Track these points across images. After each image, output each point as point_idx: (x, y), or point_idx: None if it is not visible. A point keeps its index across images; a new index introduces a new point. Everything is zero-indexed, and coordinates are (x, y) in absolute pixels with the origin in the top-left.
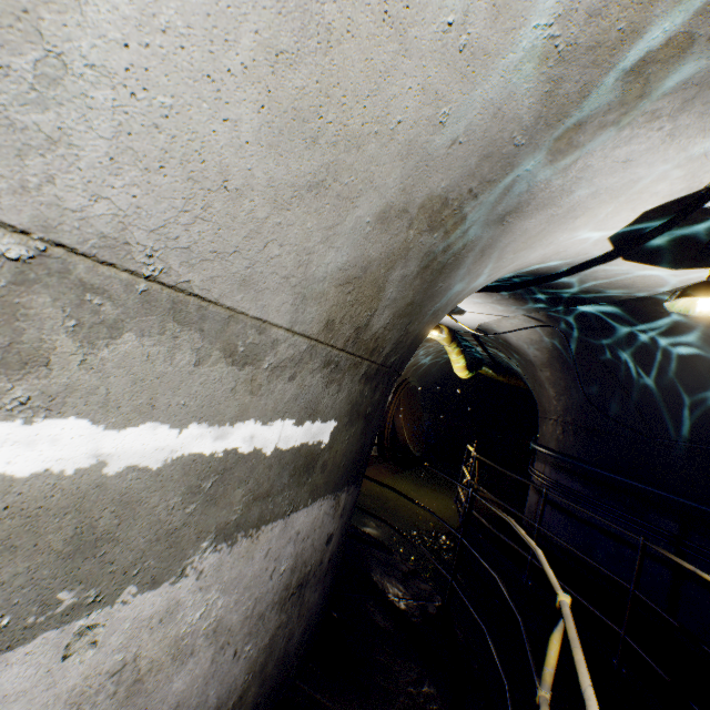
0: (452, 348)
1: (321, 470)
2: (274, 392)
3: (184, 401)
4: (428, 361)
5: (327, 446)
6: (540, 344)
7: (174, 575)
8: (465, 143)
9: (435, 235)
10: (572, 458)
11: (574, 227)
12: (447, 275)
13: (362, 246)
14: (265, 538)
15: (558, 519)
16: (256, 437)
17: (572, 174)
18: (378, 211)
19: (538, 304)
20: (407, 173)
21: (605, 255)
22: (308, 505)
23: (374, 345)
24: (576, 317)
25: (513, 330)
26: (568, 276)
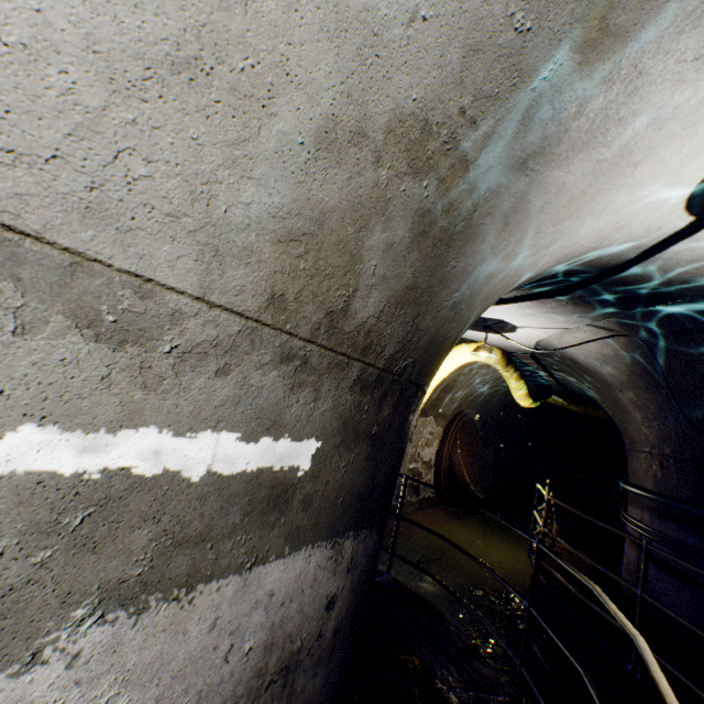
0: (508, 373)
1: (302, 507)
2: (190, 389)
3: (1, 387)
4: (485, 390)
5: (309, 474)
6: (615, 359)
7: (17, 661)
8: (432, 20)
9: (424, 183)
10: (680, 502)
11: (634, 183)
12: (460, 251)
13: (302, 184)
14: (207, 602)
15: (670, 584)
16: (166, 453)
17: (618, 87)
18: (315, 127)
19: (605, 308)
20: (347, 66)
21: (686, 228)
22: (286, 555)
23: (366, 341)
24: (658, 321)
25: (577, 343)
26: (639, 264)
